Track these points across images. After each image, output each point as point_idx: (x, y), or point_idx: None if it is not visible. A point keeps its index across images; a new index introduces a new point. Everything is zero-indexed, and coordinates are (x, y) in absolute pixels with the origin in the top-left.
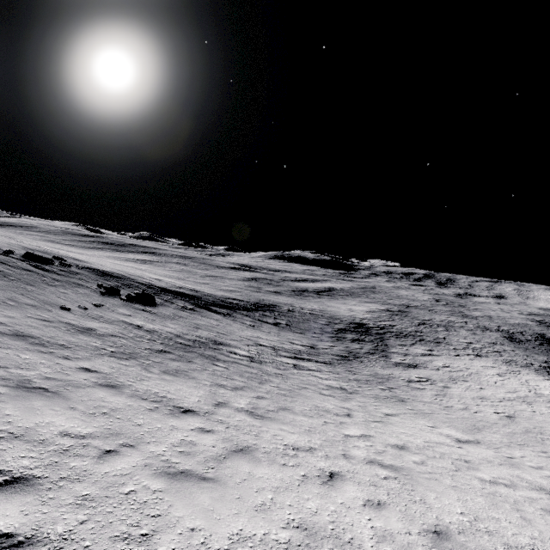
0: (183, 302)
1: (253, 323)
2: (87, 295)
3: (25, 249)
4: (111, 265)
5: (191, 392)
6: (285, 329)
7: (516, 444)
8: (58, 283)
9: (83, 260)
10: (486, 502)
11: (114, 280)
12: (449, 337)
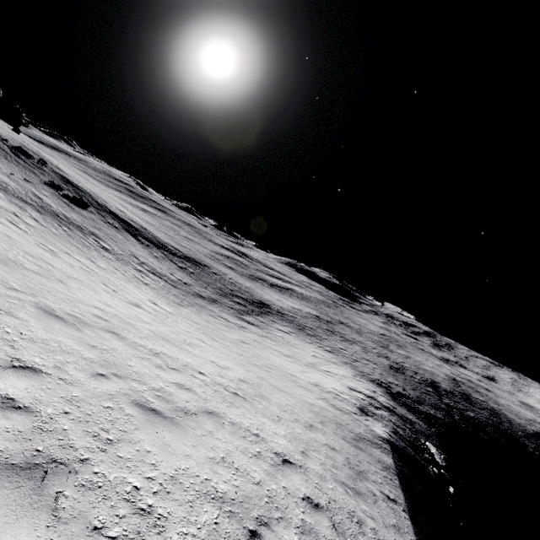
0: (115, 222)
1: (161, 257)
2: (29, 176)
3: (22, 146)
4: (89, 187)
5: (4, 204)
6: (184, 272)
7: (198, 328)
8: (17, 163)
9: (65, 172)
10: (76, 272)
11: (72, 188)
12: (333, 341)
